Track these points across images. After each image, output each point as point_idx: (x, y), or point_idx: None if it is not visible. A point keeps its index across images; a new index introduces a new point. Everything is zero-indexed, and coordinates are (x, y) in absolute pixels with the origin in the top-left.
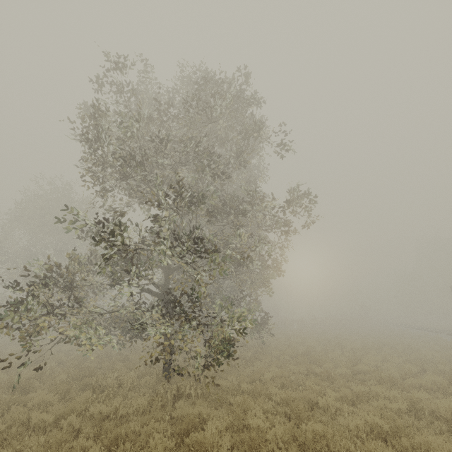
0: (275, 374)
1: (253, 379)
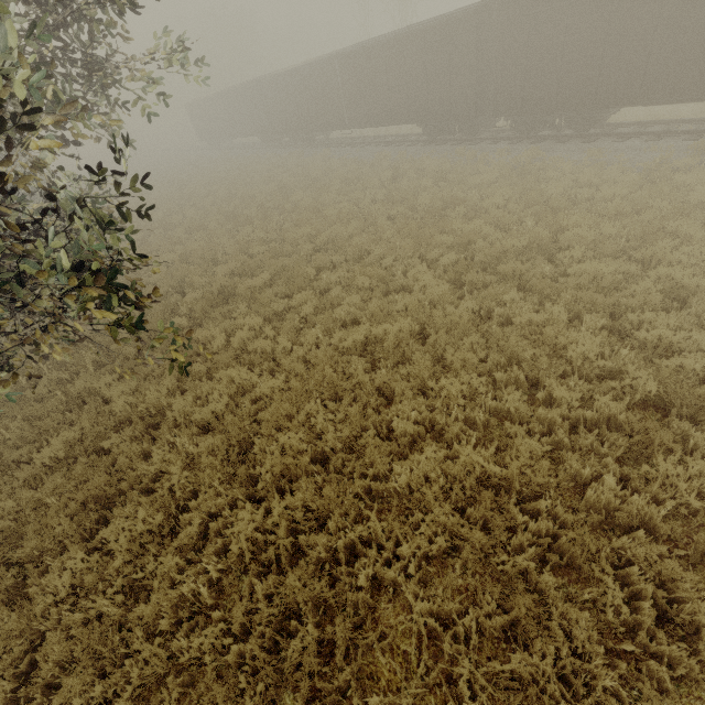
0: None
1: None
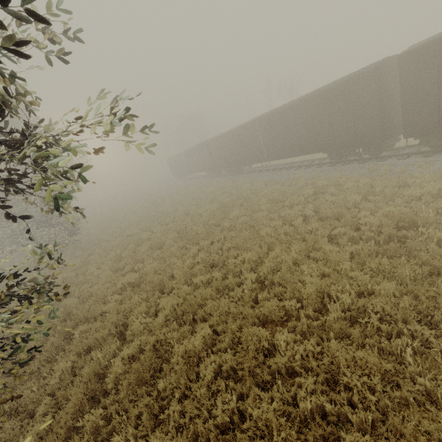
0: (95, 230)
1: (87, 235)
